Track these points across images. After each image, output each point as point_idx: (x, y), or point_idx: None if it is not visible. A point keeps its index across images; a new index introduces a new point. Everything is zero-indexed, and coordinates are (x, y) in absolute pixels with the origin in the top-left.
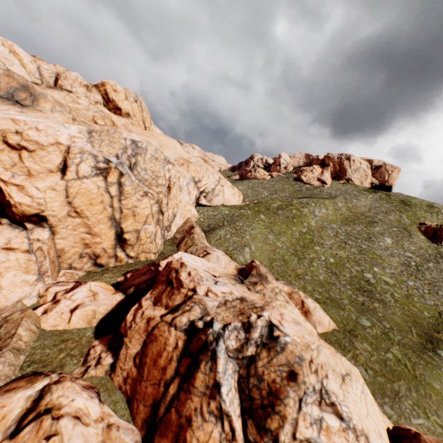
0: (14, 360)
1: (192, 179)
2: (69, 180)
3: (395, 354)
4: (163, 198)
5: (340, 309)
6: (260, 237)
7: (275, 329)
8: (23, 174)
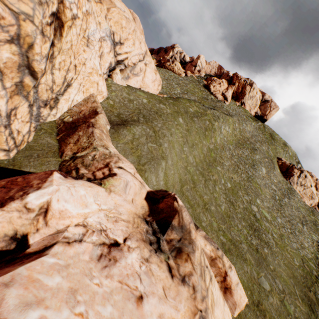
0: None
1: (111, 35)
2: None
3: None
4: (36, 37)
5: (243, 261)
6: (176, 148)
7: None
8: None
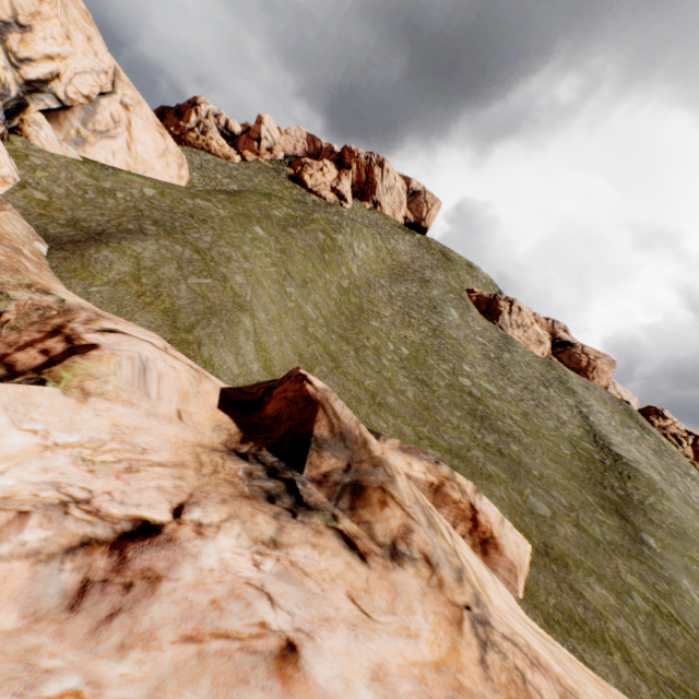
0: None
1: None
2: None
3: (640, 590)
4: None
5: (488, 482)
6: (269, 288)
7: None
8: None
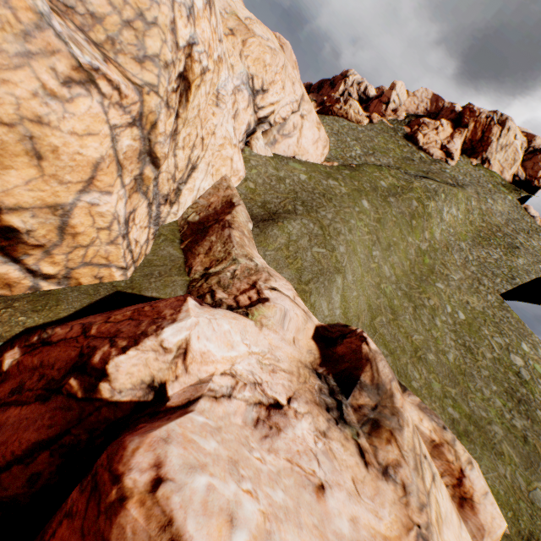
0: None
1: (248, 81)
2: None
3: None
4: (160, 112)
5: (496, 457)
6: (360, 253)
7: None
8: None
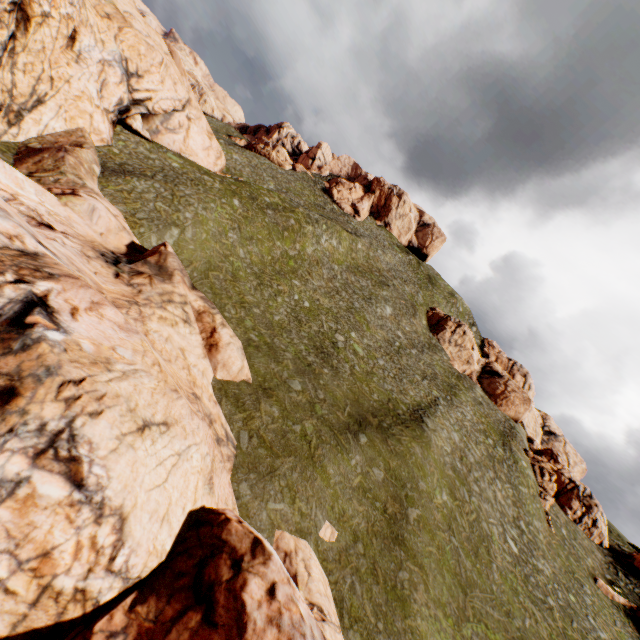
0: None
1: (122, 62)
2: None
3: (306, 428)
4: None
5: (274, 361)
6: (213, 227)
7: (36, 312)
8: None
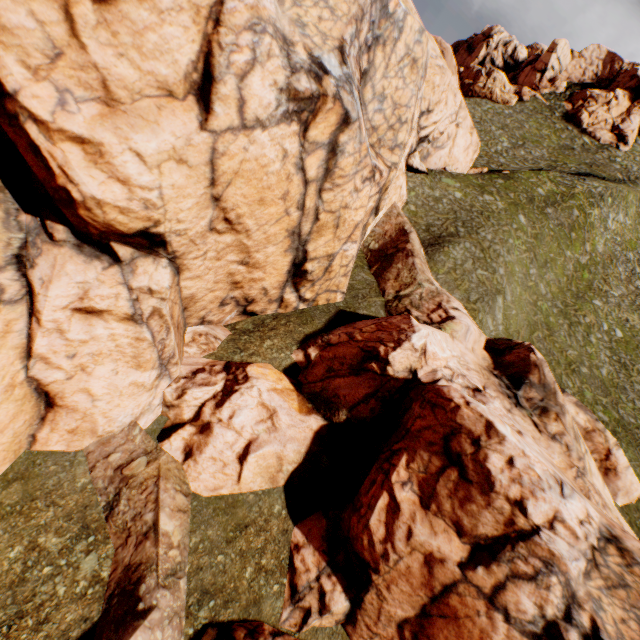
0: (173, 601)
1: None
2: (219, 131)
3: None
4: (392, 179)
5: (639, 452)
6: (518, 273)
7: None
8: (88, 97)
